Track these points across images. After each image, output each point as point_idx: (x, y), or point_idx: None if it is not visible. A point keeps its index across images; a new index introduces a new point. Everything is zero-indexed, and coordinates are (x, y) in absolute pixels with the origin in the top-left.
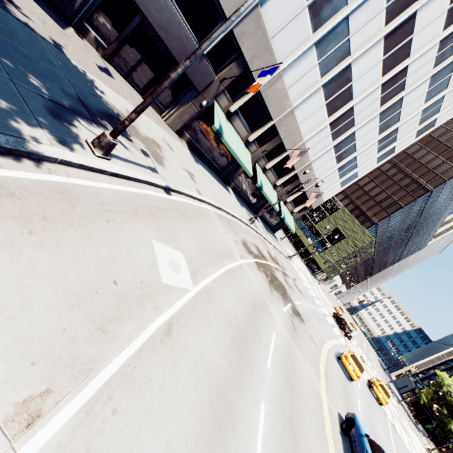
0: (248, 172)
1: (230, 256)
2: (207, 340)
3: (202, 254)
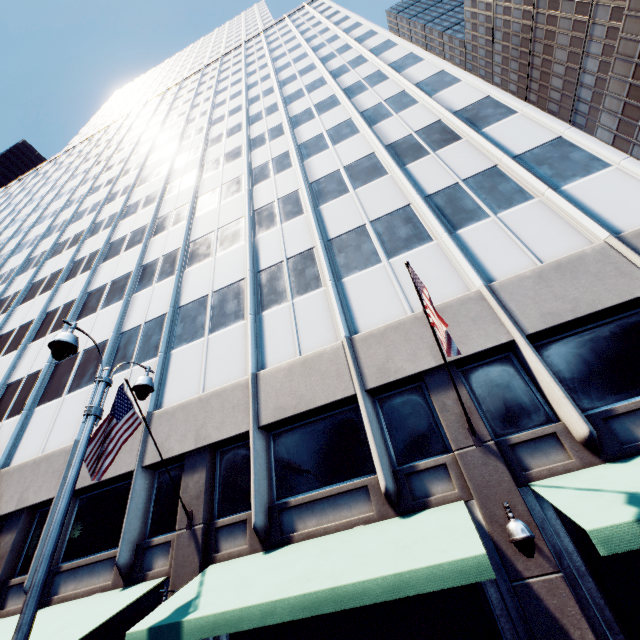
0: None
1: None
2: None
3: None
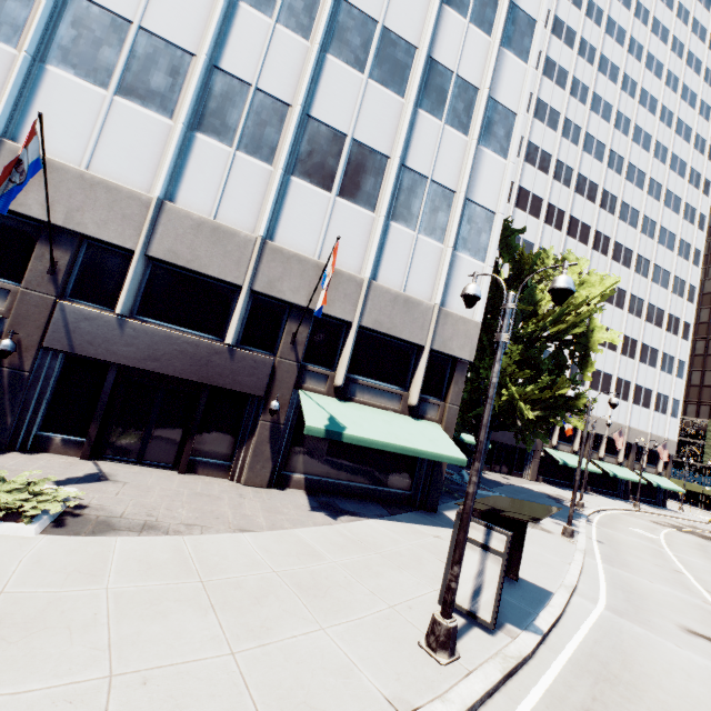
0: (597, 471)
1: (656, 529)
2: (685, 548)
3: (645, 529)
